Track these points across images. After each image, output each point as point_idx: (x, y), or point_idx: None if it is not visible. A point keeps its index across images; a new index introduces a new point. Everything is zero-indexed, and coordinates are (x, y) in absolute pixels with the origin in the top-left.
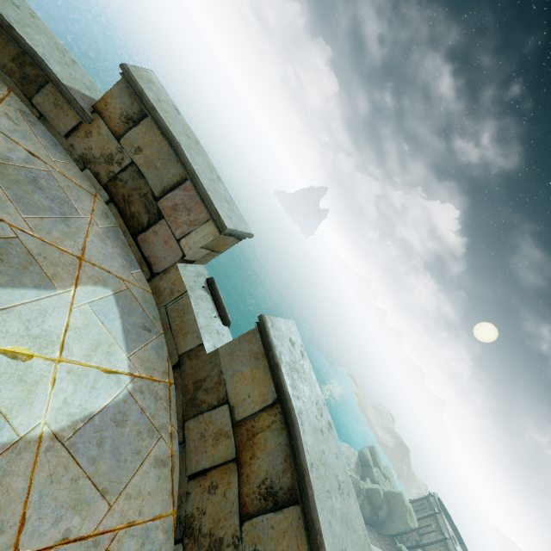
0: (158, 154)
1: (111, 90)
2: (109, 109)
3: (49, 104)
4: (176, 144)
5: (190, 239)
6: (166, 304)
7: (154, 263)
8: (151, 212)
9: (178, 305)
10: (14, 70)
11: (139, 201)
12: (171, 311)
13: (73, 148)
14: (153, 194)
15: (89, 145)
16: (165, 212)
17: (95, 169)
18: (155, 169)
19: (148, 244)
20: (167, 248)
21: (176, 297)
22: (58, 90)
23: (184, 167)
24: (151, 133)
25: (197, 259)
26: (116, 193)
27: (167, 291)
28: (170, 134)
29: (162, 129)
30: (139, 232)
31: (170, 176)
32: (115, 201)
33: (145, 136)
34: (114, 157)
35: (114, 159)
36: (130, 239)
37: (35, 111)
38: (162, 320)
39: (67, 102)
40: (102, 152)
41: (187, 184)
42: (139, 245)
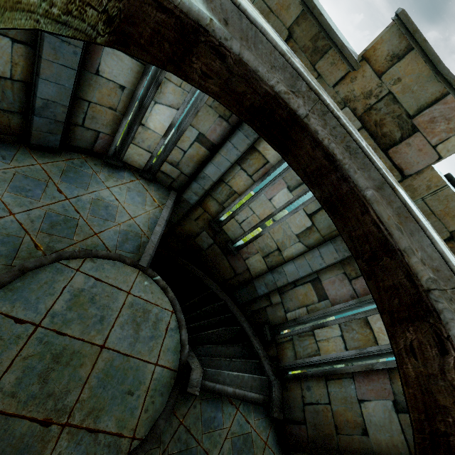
0: (417, 79)
1: (381, 37)
2: (376, 54)
3: (327, 65)
4: (442, 65)
5: (448, 144)
6: (423, 197)
7: (405, 168)
8: (404, 129)
9: (438, 196)
10: (309, 47)
11: (391, 122)
12: (430, 201)
13: (337, 94)
14: (407, 114)
15: (351, 88)
16: (420, 126)
17: (353, 105)
18: (410, 93)
19: (399, 154)
20: (421, 154)
21: (434, 190)
22: (337, 52)
23: (446, 84)
24: (414, 62)
25: (440, 160)
26: (368, 120)
27: (422, 187)
28: (437, 58)
29: (428, 56)
30: (389, 147)
31: (427, 95)
32: (366, 126)
33: (407, 67)
34: (373, 92)
35: (372, 94)
36: (380, 154)
37: (315, 73)
38: (420, 209)
39: (342, 59)
40: (362, 91)
41: (447, 98)
42: (390, 157)
